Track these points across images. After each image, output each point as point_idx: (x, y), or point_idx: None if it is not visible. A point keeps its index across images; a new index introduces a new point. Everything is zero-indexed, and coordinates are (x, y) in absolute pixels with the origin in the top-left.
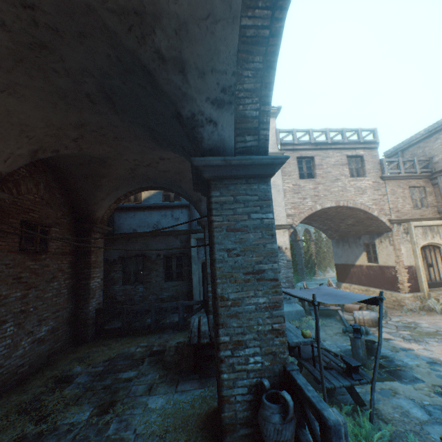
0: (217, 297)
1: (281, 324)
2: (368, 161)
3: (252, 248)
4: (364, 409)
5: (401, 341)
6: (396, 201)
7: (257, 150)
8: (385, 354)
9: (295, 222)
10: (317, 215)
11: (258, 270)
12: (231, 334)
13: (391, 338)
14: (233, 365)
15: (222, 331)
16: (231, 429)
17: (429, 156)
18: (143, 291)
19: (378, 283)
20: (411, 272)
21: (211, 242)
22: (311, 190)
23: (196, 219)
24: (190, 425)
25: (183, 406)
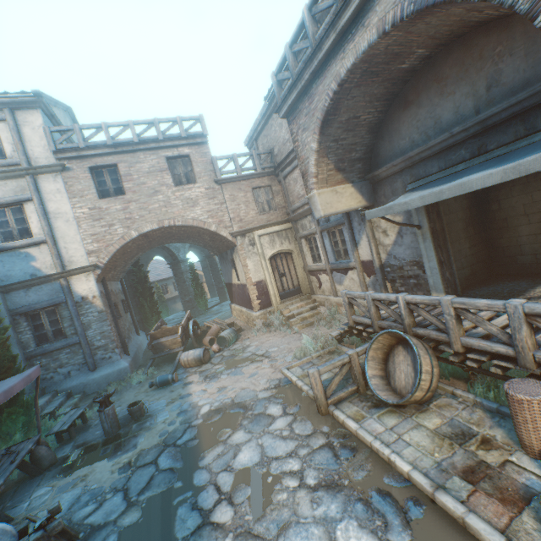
0: None
1: None
2: (197, 161)
3: None
4: None
5: (196, 383)
6: (239, 208)
7: None
8: (153, 412)
9: (103, 259)
10: (168, 235)
11: None
12: None
13: (196, 379)
14: None
15: None
16: None
17: (272, 147)
18: None
19: (245, 303)
20: (262, 287)
21: None
22: (120, 212)
23: None
24: None
25: None
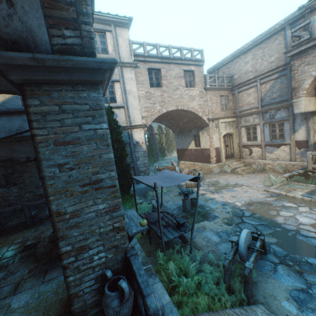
0: (53, 213)
1: (121, 222)
2: (197, 75)
3: (87, 161)
4: (187, 244)
5: (210, 194)
6: (212, 105)
7: (82, 50)
8: (201, 204)
9: (148, 122)
10: (164, 116)
11: (96, 180)
12: (73, 243)
13: (205, 193)
14: (79, 267)
15: (63, 243)
16: (82, 314)
17: (232, 74)
18: (18, 191)
19: (200, 159)
20: (217, 151)
21: (37, 159)
22: (159, 97)
23: (28, 131)
24: (51, 314)
25: (47, 296)
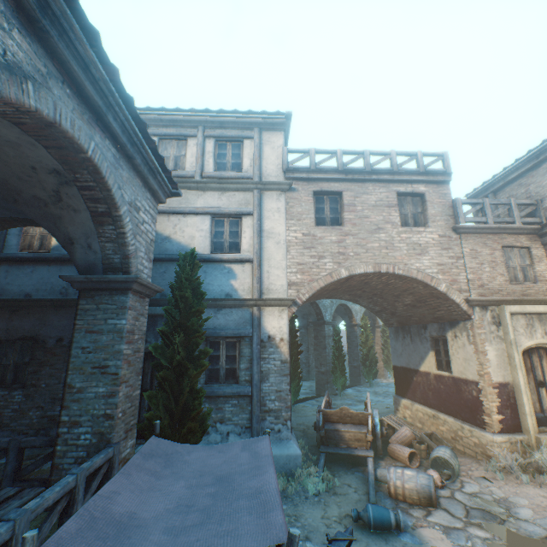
0: None
1: None
2: (433, 202)
3: None
4: None
5: None
6: (480, 268)
7: None
8: None
9: (303, 295)
10: (356, 287)
11: None
12: None
13: None
14: None
15: None
16: None
17: (536, 198)
18: (22, 401)
19: (452, 407)
20: (505, 394)
21: None
22: (333, 244)
23: None
24: None
25: None
